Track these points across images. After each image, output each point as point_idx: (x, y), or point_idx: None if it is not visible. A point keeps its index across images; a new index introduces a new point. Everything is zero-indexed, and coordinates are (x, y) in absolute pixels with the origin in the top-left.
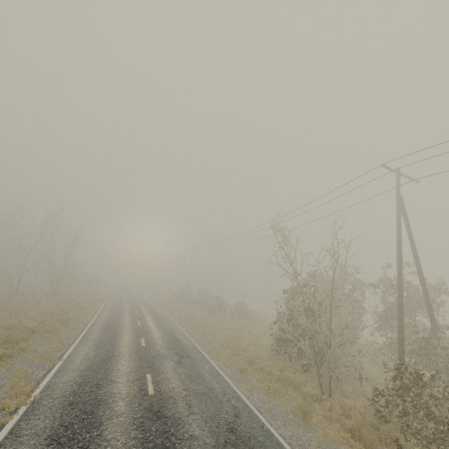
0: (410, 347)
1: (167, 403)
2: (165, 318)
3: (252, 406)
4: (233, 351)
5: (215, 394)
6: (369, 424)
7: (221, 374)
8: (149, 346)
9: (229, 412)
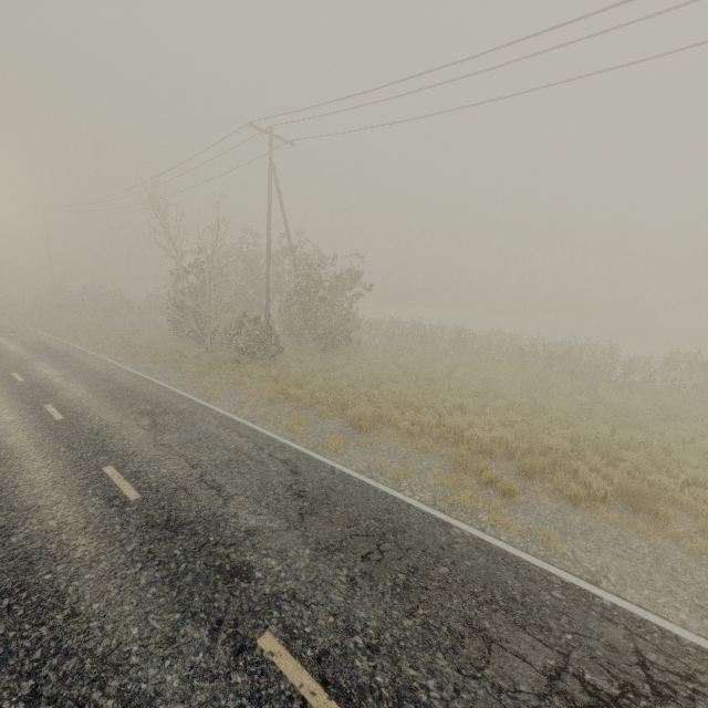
0: (279, 306)
1: (41, 381)
2: (25, 331)
3: (132, 370)
4: (129, 344)
5: (96, 370)
6: (233, 361)
7: (107, 360)
8: (7, 357)
9: (107, 375)
